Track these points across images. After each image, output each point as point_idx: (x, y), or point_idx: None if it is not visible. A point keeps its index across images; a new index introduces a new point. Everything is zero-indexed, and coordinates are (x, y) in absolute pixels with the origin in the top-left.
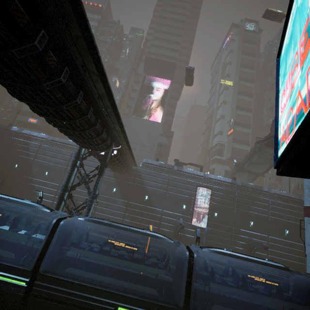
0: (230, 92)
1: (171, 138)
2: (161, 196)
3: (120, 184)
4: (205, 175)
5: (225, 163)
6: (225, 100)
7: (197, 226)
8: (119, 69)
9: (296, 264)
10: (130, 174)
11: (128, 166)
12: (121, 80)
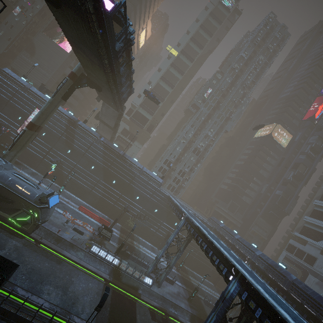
0: (170, 62)
1: None
2: (3, 102)
3: None
4: None
5: (130, 124)
6: (161, 67)
7: (18, 132)
8: None
9: (85, 187)
10: None
11: None
12: None
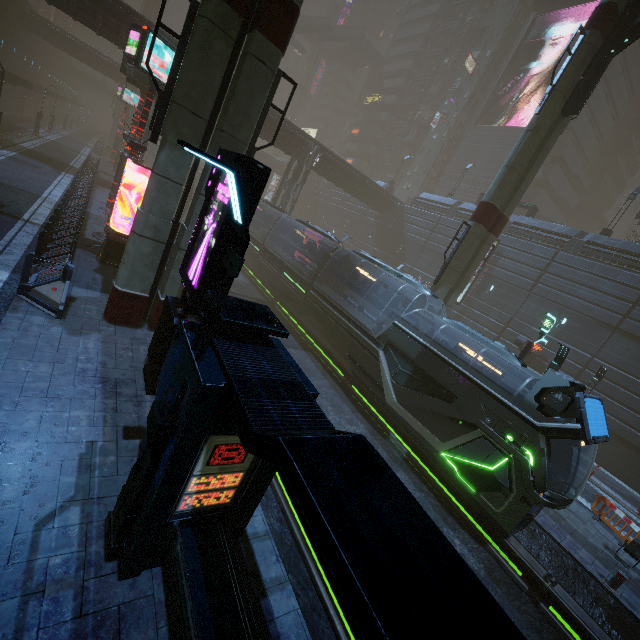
0: None
1: (566, 165)
2: (418, 248)
3: (378, 227)
4: (513, 218)
5: None
6: None
7: None
8: (490, 27)
9: None
10: (392, 214)
11: (375, 196)
12: (485, 53)
